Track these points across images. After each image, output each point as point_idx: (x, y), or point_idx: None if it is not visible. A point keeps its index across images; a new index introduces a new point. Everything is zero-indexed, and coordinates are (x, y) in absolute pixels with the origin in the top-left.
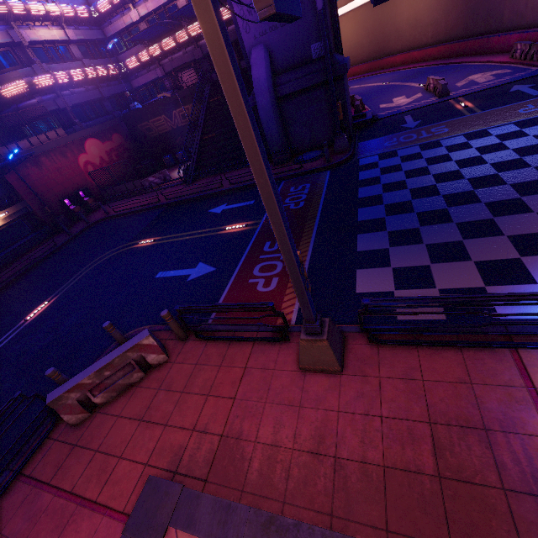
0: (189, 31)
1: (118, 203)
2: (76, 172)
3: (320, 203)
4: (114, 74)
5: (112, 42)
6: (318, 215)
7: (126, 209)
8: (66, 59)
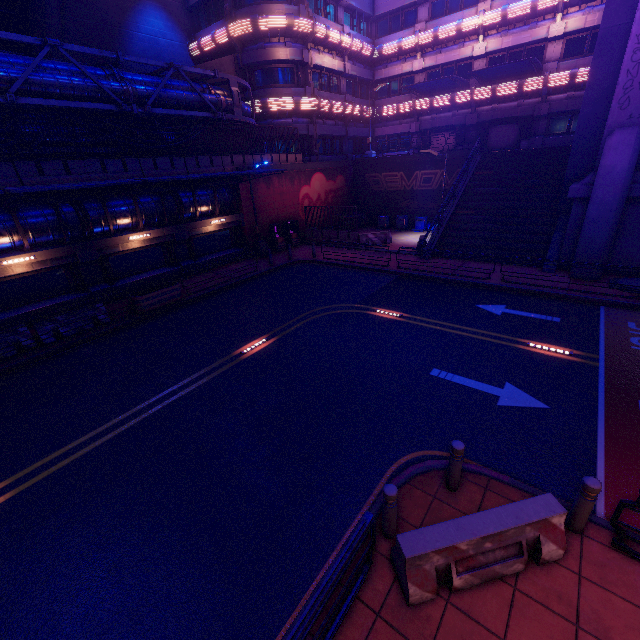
0: (475, 93)
1: (323, 249)
2: (294, 202)
3: None
4: (365, 116)
5: (382, 85)
6: None
7: (340, 260)
8: (332, 90)
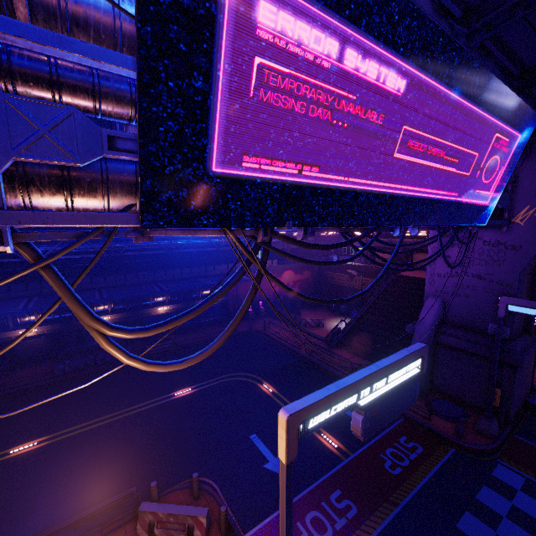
0: None
1: (277, 323)
2: (267, 288)
3: (414, 490)
4: (331, 234)
5: None
6: (400, 504)
7: (277, 336)
8: None
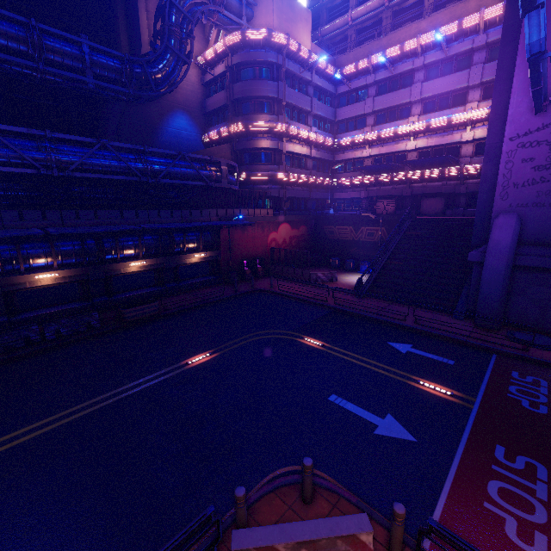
0: (408, 175)
1: (281, 281)
2: (263, 244)
3: None
4: (326, 185)
5: (339, 165)
6: None
7: (290, 292)
8: (301, 166)
